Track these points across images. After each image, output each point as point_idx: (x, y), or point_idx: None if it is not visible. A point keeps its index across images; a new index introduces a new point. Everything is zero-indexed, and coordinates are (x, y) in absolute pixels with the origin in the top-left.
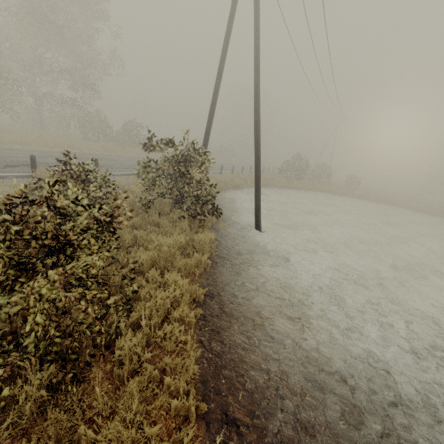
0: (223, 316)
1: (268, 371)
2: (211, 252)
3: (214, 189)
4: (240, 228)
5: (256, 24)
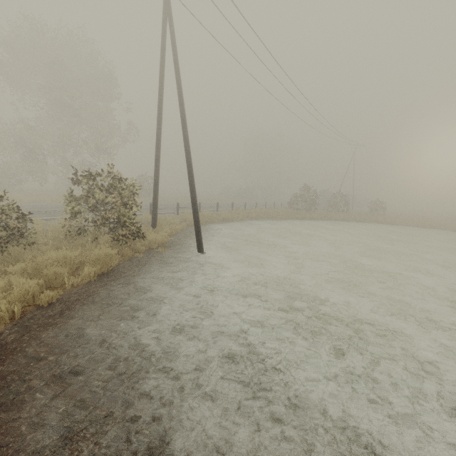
0: (55, 315)
1: (40, 359)
2: (108, 266)
3: (132, 212)
4: (181, 251)
5: (176, 72)
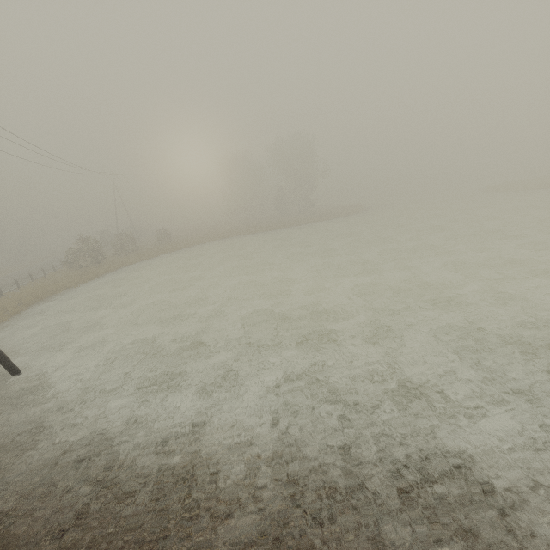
0: None
1: None
2: None
3: None
4: None
5: None
